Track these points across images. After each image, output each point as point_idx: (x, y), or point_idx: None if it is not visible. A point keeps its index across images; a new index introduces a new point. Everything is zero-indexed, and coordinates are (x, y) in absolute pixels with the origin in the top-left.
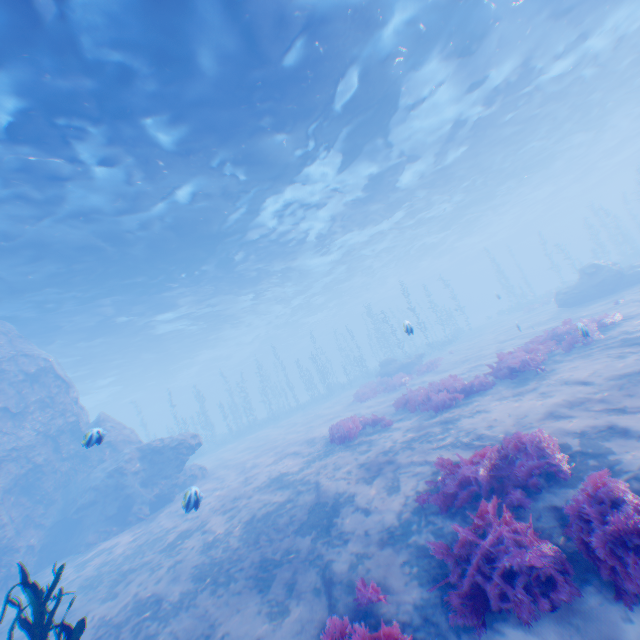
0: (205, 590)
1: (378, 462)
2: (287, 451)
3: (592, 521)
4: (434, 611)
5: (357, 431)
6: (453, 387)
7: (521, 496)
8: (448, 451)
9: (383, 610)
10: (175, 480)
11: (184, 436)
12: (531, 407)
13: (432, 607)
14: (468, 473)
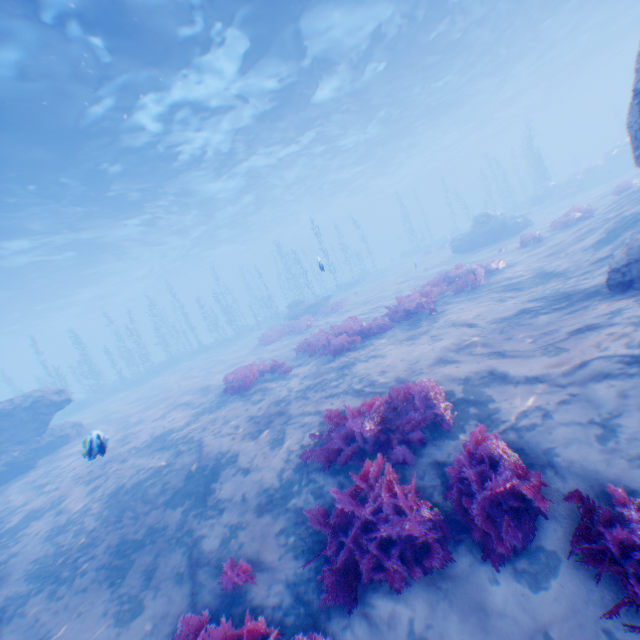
0: (41, 592)
1: (269, 414)
2: (178, 402)
3: (473, 486)
4: (307, 588)
5: (253, 379)
6: (353, 330)
7: (406, 451)
8: (340, 401)
9: (252, 593)
10: (36, 445)
11: (44, 394)
12: (422, 351)
13: (306, 584)
14: (356, 429)
